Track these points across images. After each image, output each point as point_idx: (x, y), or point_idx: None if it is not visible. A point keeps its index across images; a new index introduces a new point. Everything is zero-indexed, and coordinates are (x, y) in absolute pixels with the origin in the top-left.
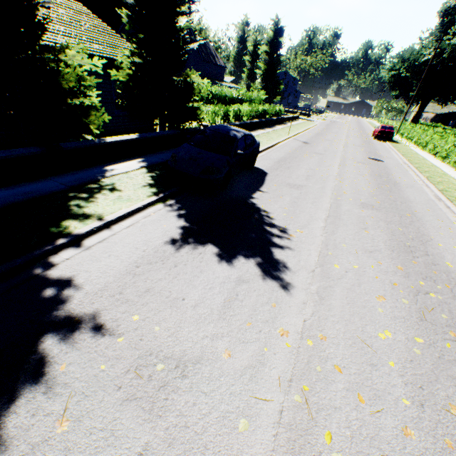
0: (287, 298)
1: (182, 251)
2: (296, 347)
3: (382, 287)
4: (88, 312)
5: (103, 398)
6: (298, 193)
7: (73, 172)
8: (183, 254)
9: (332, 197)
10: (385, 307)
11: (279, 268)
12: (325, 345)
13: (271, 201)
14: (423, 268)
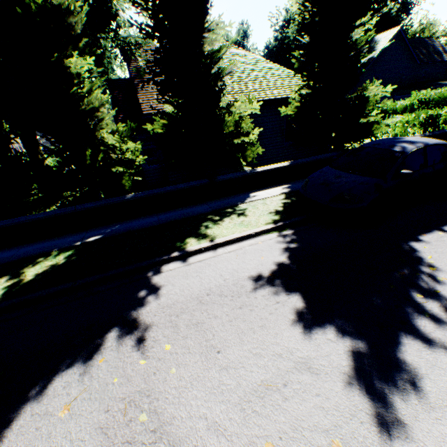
0: None
1: (258, 292)
2: None
3: None
4: (147, 322)
5: (94, 410)
6: None
7: (224, 198)
8: (257, 296)
9: None
10: None
11: (395, 381)
12: None
13: None
14: None
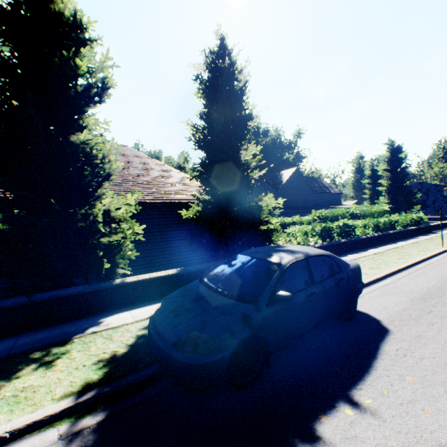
0: None
1: None
2: None
3: None
4: None
5: None
6: None
7: (61, 325)
8: None
9: None
10: None
11: None
12: None
13: None
14: None
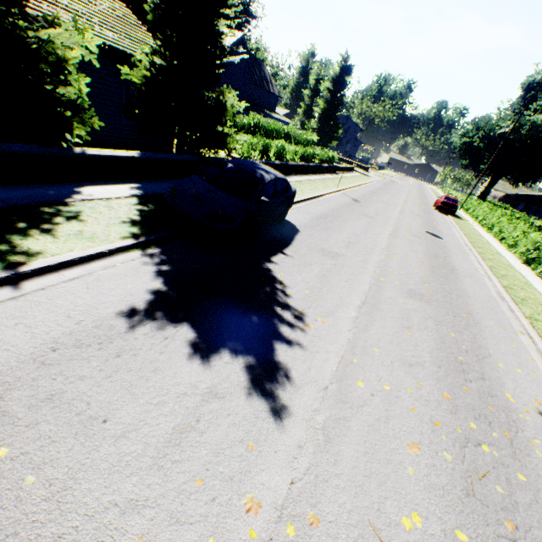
0: (276, 434)
1: (139, 331)
2: (266, 539)
3: (419, 427)
4: None
5: None
6: (332, 264)
7: (28, 186)
8: (138, 336)
9: (374, 275)
10: (418, 465)
11: (277, 378)
12: (314, 538)
13: (294, 271)
14: (477, 399)
